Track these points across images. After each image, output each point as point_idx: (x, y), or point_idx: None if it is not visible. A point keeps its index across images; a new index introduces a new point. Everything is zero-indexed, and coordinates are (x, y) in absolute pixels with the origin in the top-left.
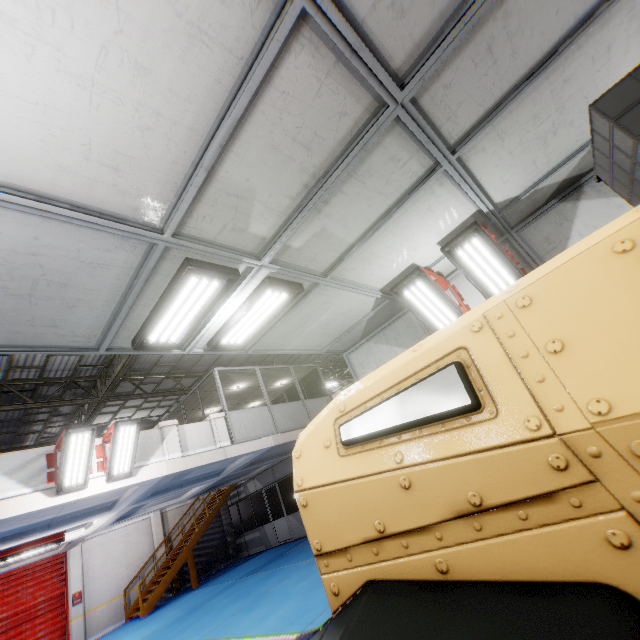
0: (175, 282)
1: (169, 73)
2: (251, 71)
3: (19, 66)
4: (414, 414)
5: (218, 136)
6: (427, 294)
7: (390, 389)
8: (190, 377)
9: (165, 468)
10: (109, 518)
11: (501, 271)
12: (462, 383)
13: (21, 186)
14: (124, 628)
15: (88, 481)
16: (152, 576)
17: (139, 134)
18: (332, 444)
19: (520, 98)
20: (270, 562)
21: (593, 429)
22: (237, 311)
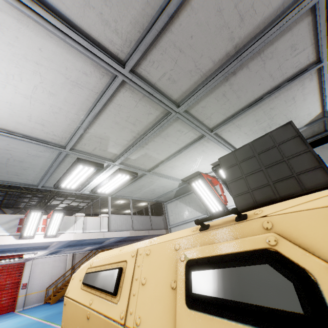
0: (72, 167)
1: (64, 95)
2: (102, 97)
3: (0, 90)
4: (101, 285)
5: (88, 118)
6: (203, 187)
7: (104, 265)
8: None
9: (73, 236)
10: (45, 252)
11: None
12: (116, 280)
13: (2, 127)
14: (41, 307)
15: (35, 235)
16: (61, 284)
17: (52, 114)
18: (82, 280)
19: (246, 113)
20: None
21: None
22: (105, 180)
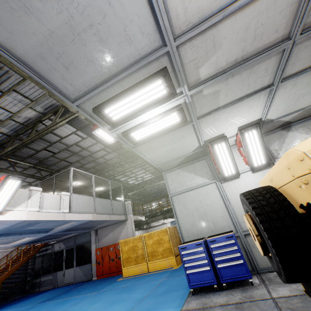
0: (152, 77)
1: None
2: None
3: None
4: None
5: (243, 0)
6: (225, 149)
7: None
8: (46, 171)
9: (25, 215)
10: None
11: (259, 148)
12: None
13: None
14: None
15: None
16: None
17: None
18: None
19: (310, 71)
20: (61, 294)
21: None
22: (153, 118)
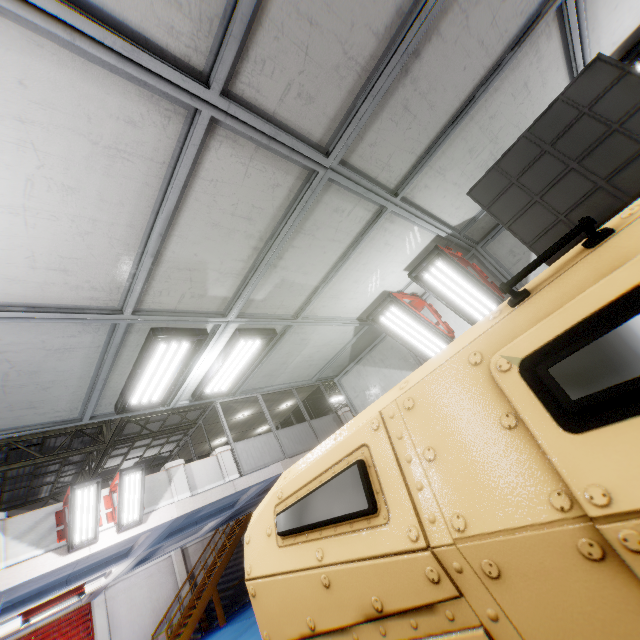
0: (144, 351)
1: (97, 187)
2: (175, 171)
3: None
4: (328, 512)
5: (156, 227)
6: (402, 318)
7: (314, 480)
8: (195, 410)
9: (175, 510)
10: (127, 564)
11: (469, 289)
12: (362, 485)
13: None
14: None
15: (98, 534)
16: (179, 617)
17: (80, 239)
18: (272, 532)
19: (450, 139)
20: None
21: (455, 545)
22: (214, 363)
